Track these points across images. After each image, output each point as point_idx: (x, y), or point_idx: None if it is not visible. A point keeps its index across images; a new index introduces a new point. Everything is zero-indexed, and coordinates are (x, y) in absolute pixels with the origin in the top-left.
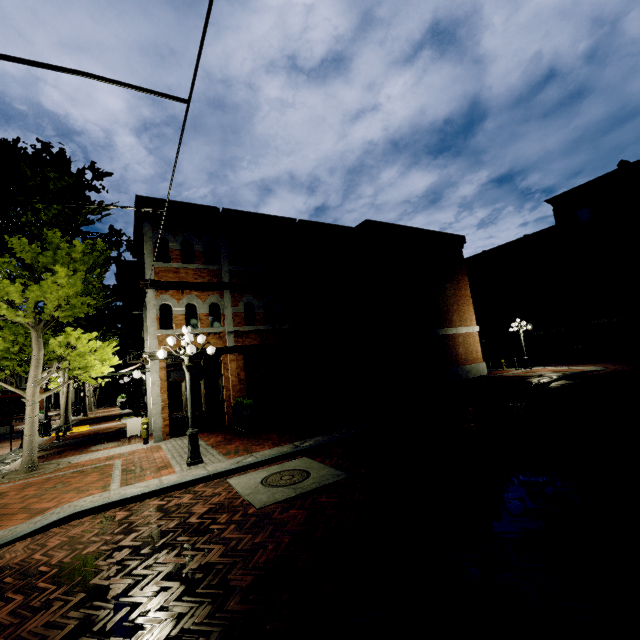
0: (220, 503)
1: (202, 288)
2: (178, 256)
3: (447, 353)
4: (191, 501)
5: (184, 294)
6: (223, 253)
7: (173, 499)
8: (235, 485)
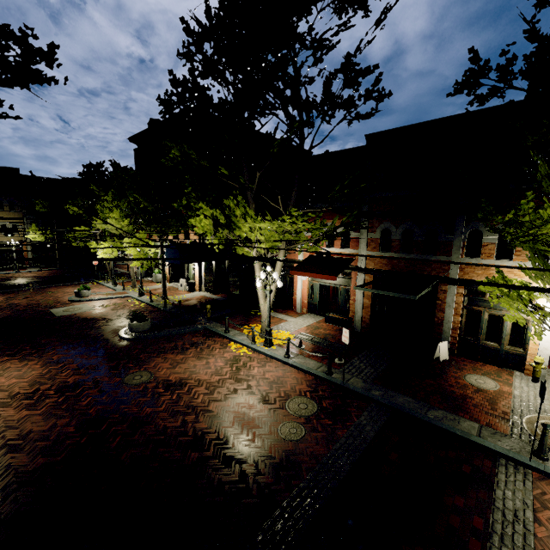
0: None
1: None
2: None
3: None
4: None
5: None
6: None
7: None
8: None
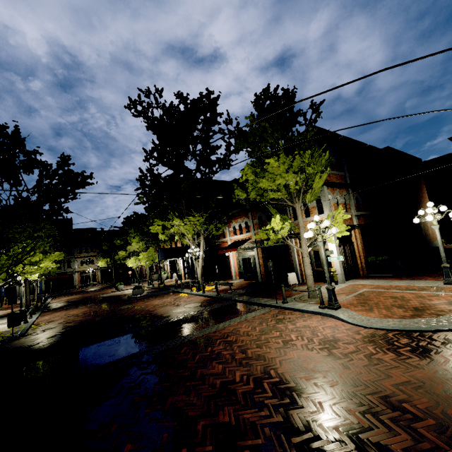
0: None
1: (340, 187)
2: (328, 166)
3: (426, 233)
4: None
5: (334, 190)
6: (344, 165)
7: None
8: None
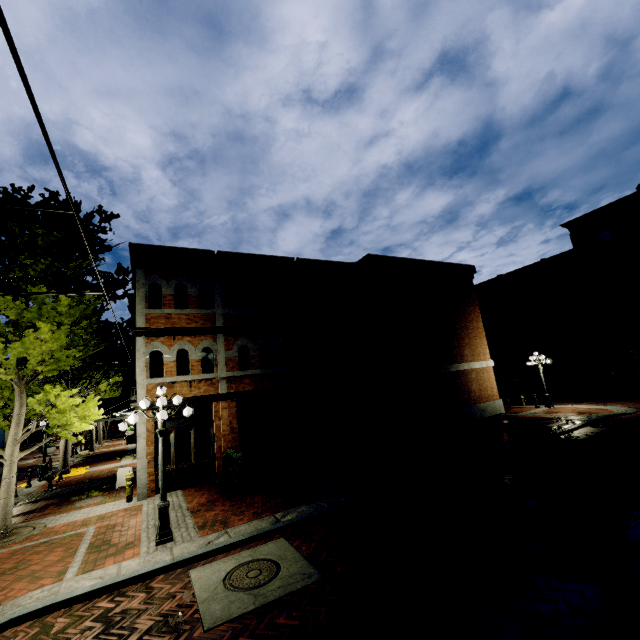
0: (169, 614)
1: (194, 333)
2: (171, 301)
3: (459, 391)
4: (140, 606)
5: (176, 340)
6: (217, 296)
7: (123, 600)
8: (195, 582)
